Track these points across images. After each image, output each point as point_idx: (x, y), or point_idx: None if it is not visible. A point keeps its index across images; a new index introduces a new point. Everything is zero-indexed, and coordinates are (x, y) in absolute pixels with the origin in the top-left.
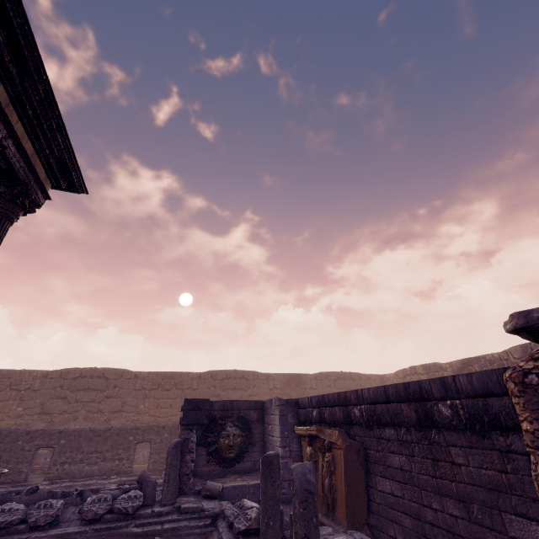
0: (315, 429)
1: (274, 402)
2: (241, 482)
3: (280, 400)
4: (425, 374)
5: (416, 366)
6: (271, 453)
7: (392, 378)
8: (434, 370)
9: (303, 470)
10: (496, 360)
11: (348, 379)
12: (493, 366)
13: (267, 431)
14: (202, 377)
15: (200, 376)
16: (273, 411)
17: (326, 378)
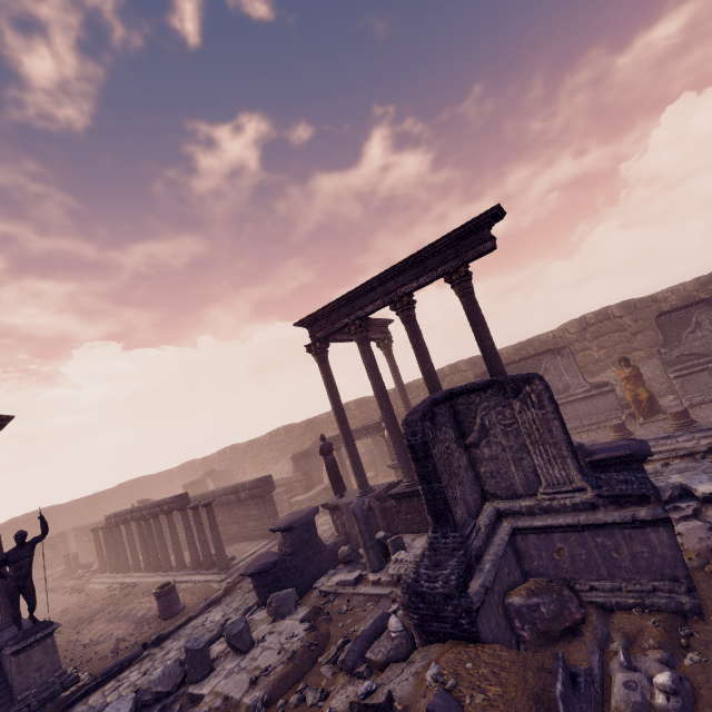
0: (89, 537)
1: (71, 531)
2: (57, 570)
3: (73, 530)
4: (189, 468)
5: (185, 464)
6: (67, 553)
7: (175, 471)
8: (193, 465)
9: (75, 553)
10: (213, 458)
11: (141, 482)
12: (212, 461)
13: (69, 545)
14: (4, 528)
15: (1, 527)
16: (71, 535)
17: (122, 488)
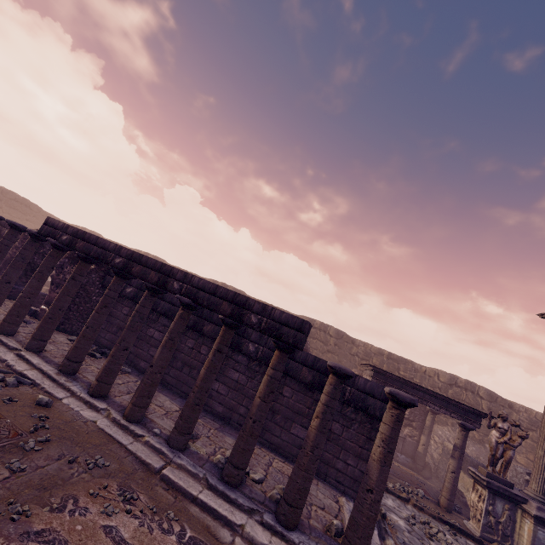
0: None
1: None
2: None
3: None
4: None
5: (86, 229)
6: None
7: None
8: None
9: None
10: None
11: (25, 206)
12: None
13: None
14: None
15: None
16: None
17: (2, 193)
